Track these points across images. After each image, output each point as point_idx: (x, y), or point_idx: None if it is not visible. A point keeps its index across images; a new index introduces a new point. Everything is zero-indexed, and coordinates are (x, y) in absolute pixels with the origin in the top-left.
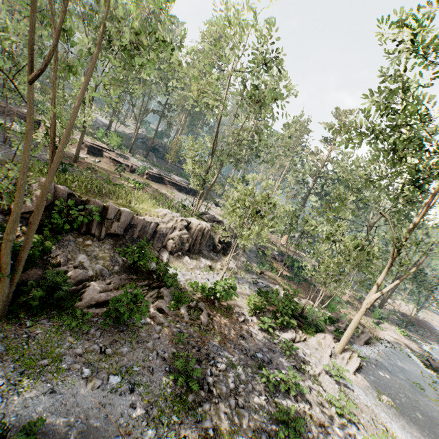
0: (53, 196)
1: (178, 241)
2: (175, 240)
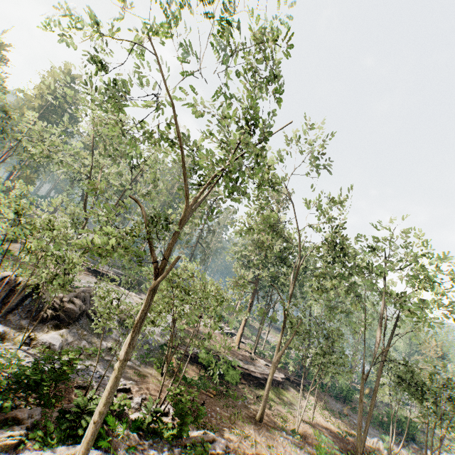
0: None
1: None
2: None
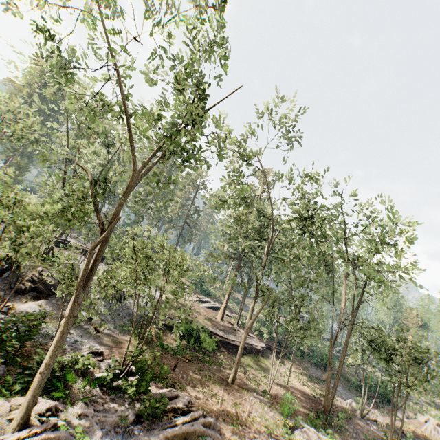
0: None
1: None
2: None
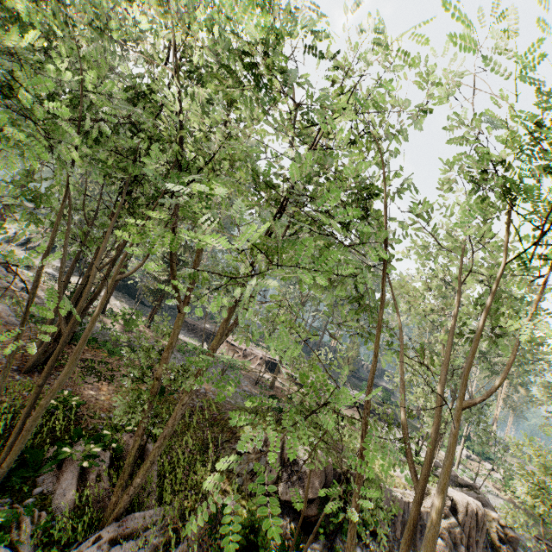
0: (324, 475)
1: (448, 539)
2: (443, 537)
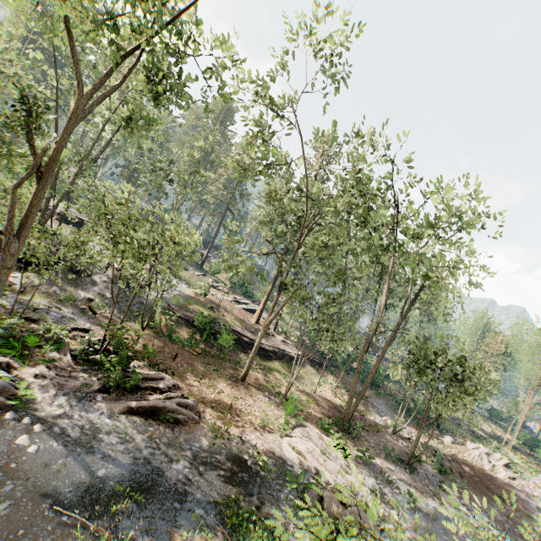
0: None
1: None
2: None
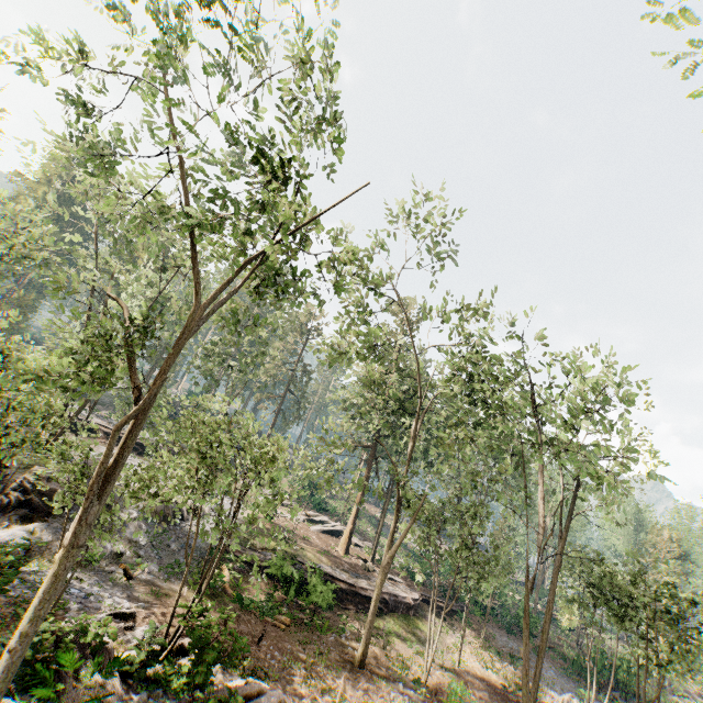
0: None
1: None
2: None
